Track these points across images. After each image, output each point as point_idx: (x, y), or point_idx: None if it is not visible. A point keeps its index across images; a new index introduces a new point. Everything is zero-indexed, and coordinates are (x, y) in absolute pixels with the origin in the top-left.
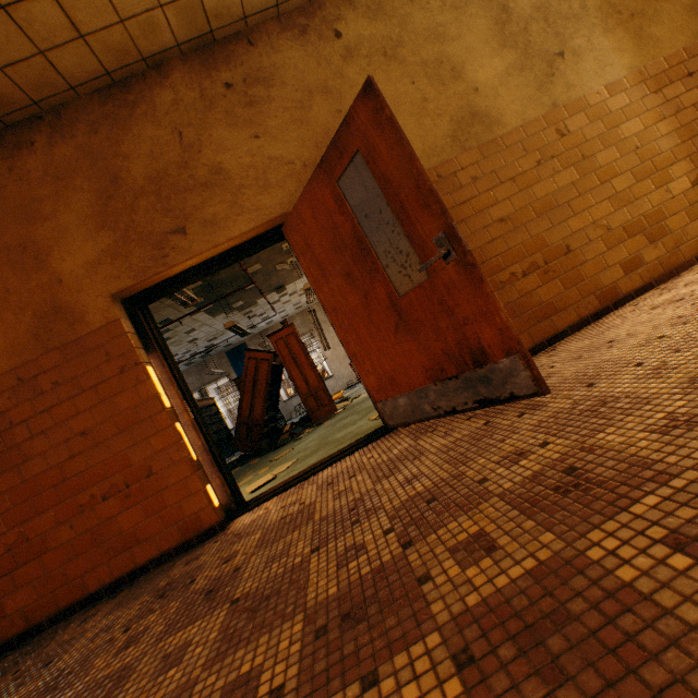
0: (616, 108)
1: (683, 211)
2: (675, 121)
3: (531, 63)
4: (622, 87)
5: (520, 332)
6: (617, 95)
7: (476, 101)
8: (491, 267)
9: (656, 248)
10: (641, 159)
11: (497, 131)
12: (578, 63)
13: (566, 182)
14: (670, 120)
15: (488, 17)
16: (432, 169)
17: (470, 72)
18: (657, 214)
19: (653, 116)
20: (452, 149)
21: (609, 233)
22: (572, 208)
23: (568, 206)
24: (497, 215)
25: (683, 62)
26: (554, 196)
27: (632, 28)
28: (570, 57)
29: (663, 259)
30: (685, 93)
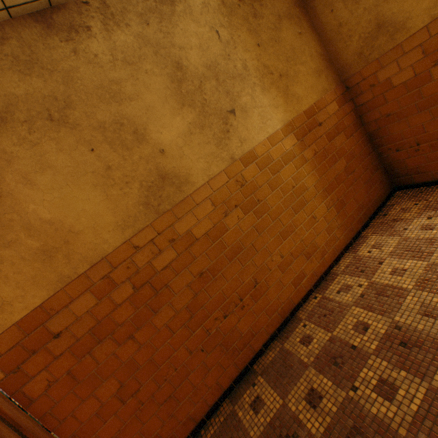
0: (277, 156)
1: (324, 229)
2: (315, 162)
3: (209, 121)
4: (279, 138)
5: (229, 365)
6: (277, 145)
7: (163, 163)
8: (198, 319)
9: (311, 261)
10: (297, 195)
11: (188, 190)
12: (247, 119)
13: (249, 226)
14: (311, 161)
15: (164, 74)
16: (128, 241)
17: (154, 133)
18: (310, 236)
19: (301, 159)
20: (146, 216)
21: (282, 260)
22: (255, 247)
23: (253, 246)
24: (198, 270)
25: (315, 114)
26: (241, 240)
27: (281, 87)
28: (240, 113)
29: (316, 268)
30: (318, 139)
